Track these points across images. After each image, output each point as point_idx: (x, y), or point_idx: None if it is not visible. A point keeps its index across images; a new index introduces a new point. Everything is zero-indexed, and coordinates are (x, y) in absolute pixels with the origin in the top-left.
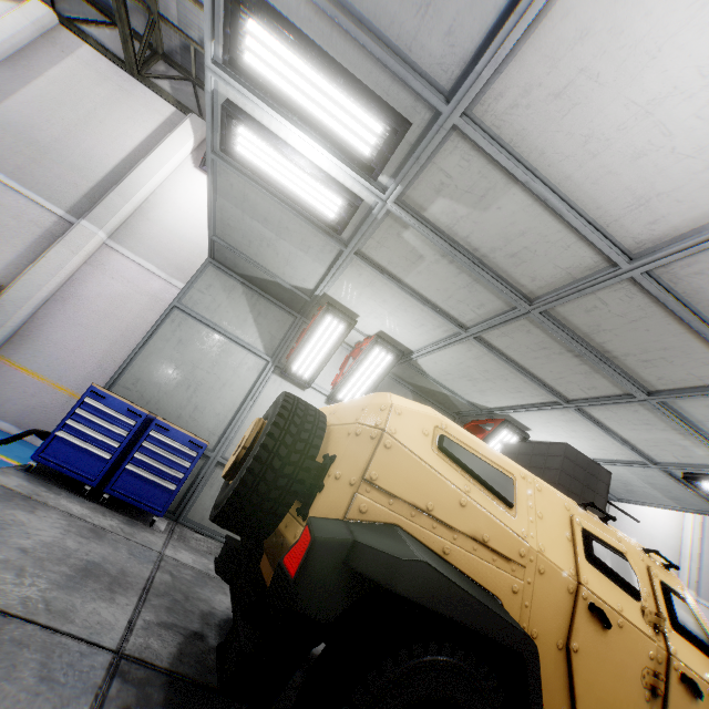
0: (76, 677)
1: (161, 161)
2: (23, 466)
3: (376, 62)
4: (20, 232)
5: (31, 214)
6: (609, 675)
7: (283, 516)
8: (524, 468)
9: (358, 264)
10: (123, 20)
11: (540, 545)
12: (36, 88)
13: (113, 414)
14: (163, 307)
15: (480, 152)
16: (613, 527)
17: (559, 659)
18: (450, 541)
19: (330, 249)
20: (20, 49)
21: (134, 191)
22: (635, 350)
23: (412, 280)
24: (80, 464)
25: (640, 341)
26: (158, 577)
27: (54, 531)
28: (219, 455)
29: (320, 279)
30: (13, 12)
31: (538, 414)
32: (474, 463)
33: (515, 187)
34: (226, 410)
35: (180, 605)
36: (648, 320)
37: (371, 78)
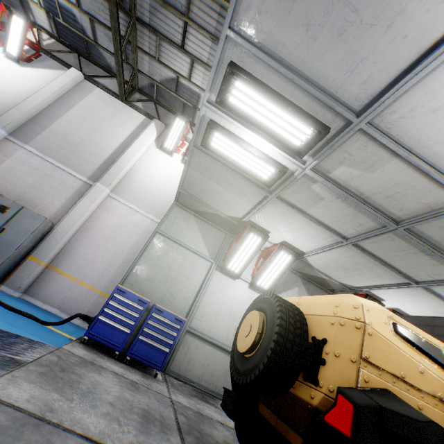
0: None
1: (139, 146)
2: (78, 340)
3: (312, 98)
4: (63, 192)
5: (69, 181)
6: None
7: (294, 381)
8: None
9: (276, 203)
10: (121, 74)
11: None
12: (72, 112)
13: (130, 303)
14: (142, 231)
15: (374, 141)
16: None
17: None
18: (419, 399)
19: (259, 195)
20: (64, 93)
21: (125, 164)
22: None
23: (313, 212)
24: (112, 337)
25: None
26: (179, 418)
27: (116, 387)
28: (187, 326)
29: (247, 212)
30: (61, 75)
31: (392, 291)
32: (417, 341)
33: (396, 159)
34: (189, 295)
35: (201, 439)
36: None
37: (308, 106)
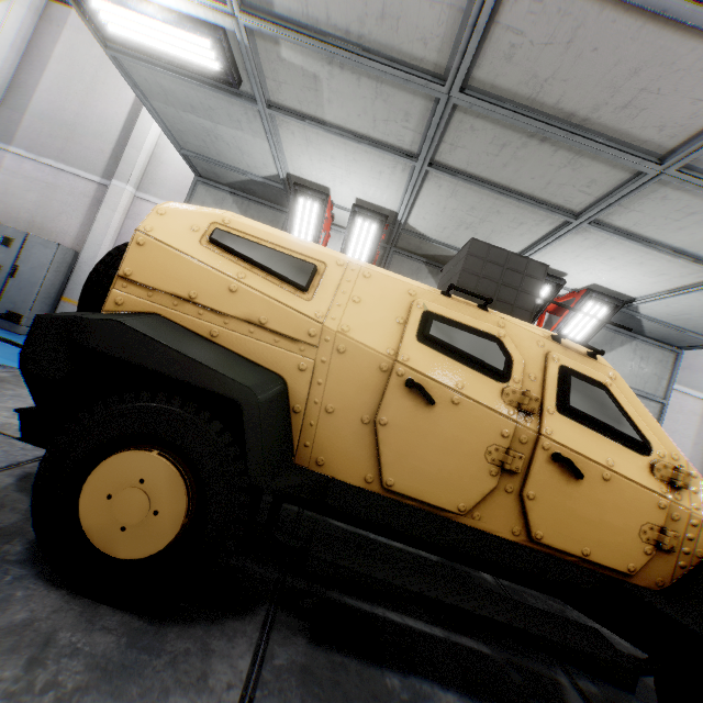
0: (5, 456)
1: None
2: None
3: None
4: (76, 205)
5: (79, 188)
6: (433, 449)
7: None
8: (444, 285)
9: (282, 120)
10: None
11: (343, 326)
12: (50, 72)
13: None
14: None
15: None
16: (502, 315)
17: (365, 433)
18: (220, 325)
19: (253, 115)
20: (30, 41)
21: (143, 139)
22: (602, 94)
23: (332, 116)
24: None
25: (599, 75)
26: None
27: None
28: None
29: (274, 158)
30: (13, 7)
31: (560, 249)
32: (255, 251)
33: None
34: None
35: None
36: (586, 31)
37: None
